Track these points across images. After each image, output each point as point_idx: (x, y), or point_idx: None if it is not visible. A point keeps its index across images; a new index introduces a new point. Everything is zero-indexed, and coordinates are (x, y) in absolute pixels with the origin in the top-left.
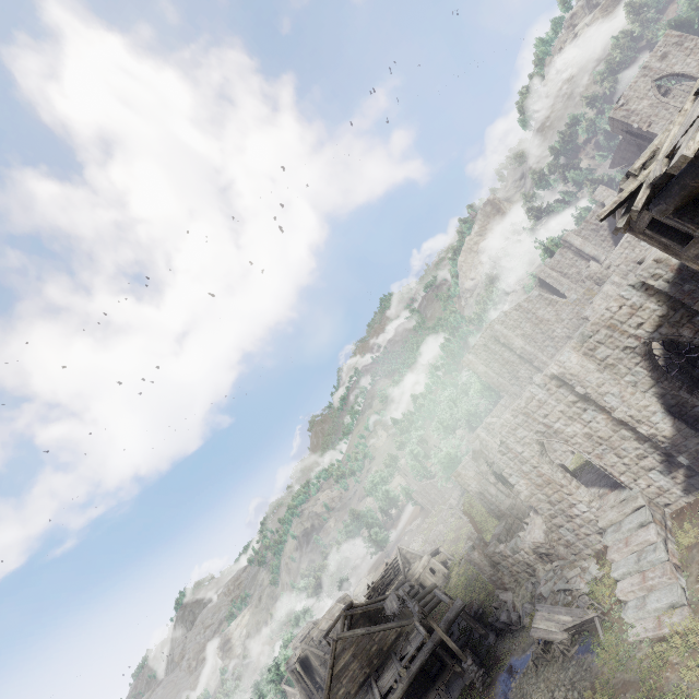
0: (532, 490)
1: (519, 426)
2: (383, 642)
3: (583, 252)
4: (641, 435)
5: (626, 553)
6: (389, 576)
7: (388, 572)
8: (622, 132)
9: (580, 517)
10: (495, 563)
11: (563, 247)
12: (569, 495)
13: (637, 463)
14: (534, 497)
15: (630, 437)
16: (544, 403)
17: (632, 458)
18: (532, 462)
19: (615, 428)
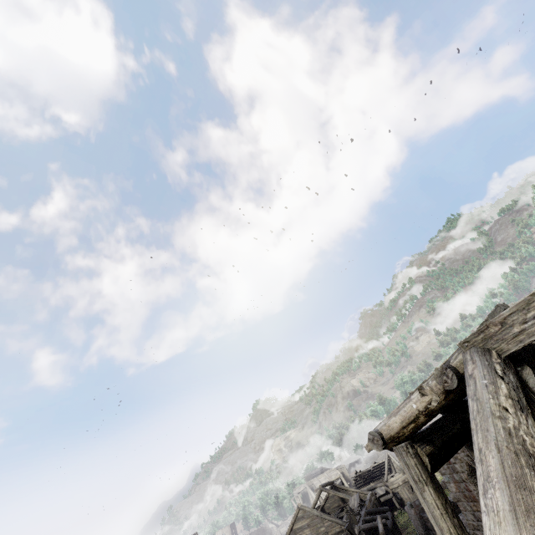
0: (460, 496)
1: None
2: (330, 529)
3: None
4: None
5: None
6: (376, 472)
7: (375, 469)
8: None
9: None
10: (427, 527)
11: None
12: None
13: None
14: (461, 502)
15: None
16: None
17: None
18: (461, 475)
19: None
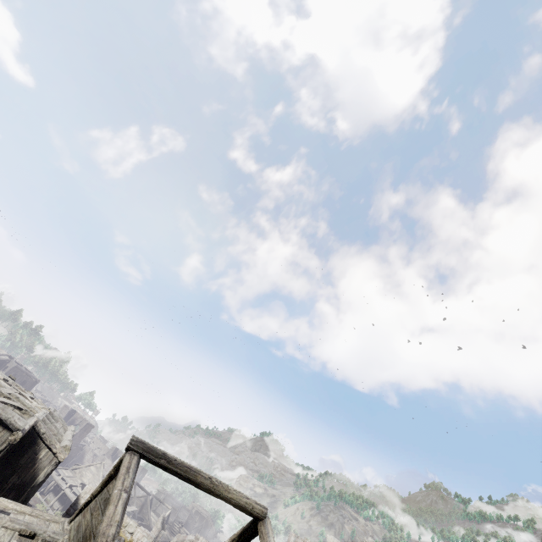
0: None
1: None
2: None
3: None
4: None
5: None
6: None
7: None
8: None
9: None
10: None
11: None
12: None
13: None
14: None
15: None
16: None
17: None
18: None
19: None
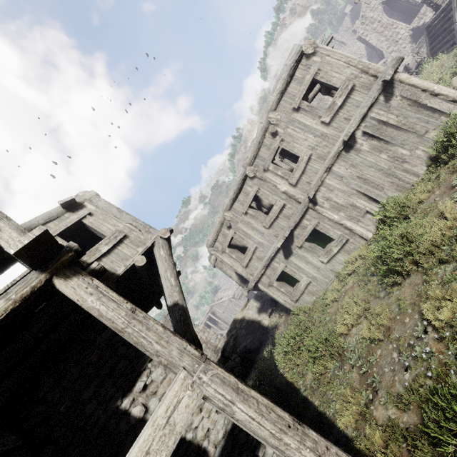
0: (378, 38)
1: None
2: None
3: (342, 43)
4: None
5: (432, 12)
6: None
7: None
8: None
9: (401, 38)
10: None
11: (331, 43)
12: (396, 28)
13: None
14: (379, 42)
15: None
16: None
17: None
18: (378, 19)
19: None
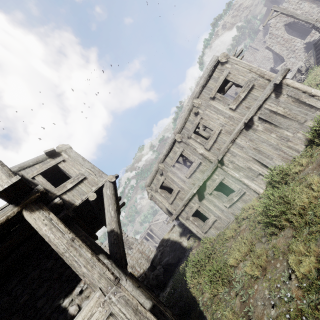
0: (280, 48)
1: (277, 22)
2: None
3: (256, 49)
4: (319, 4)
5: None
6: None
7: None
8: (268, 4)
9: (297, 49)
10: None
11: (248, 49)
12: (294, 42)
13: (317, 16)
14: (281, 50)
15: (315, 7)
16: (287, 8)
17: (316, 14)
18: (281, 35)
19: (311, 6)
